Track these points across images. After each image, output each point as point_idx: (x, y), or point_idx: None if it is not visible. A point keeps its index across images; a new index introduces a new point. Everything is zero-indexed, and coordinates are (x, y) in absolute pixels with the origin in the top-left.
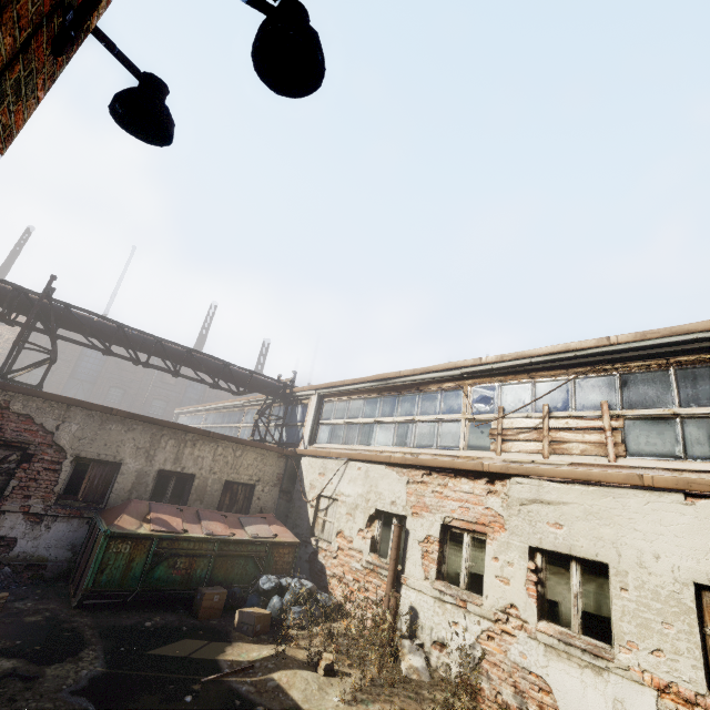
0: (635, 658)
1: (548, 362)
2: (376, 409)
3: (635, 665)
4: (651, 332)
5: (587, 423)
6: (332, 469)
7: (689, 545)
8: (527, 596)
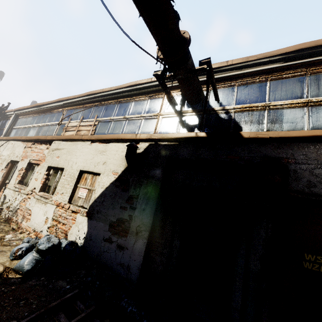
0: (56, 197)
1: (88, 99)
2: (35, 121)
3: (55, 199)
4: (113, 87)
5: (90, 123)
6: (3, 145)
7: (84, 158)
8: (40, 183)
